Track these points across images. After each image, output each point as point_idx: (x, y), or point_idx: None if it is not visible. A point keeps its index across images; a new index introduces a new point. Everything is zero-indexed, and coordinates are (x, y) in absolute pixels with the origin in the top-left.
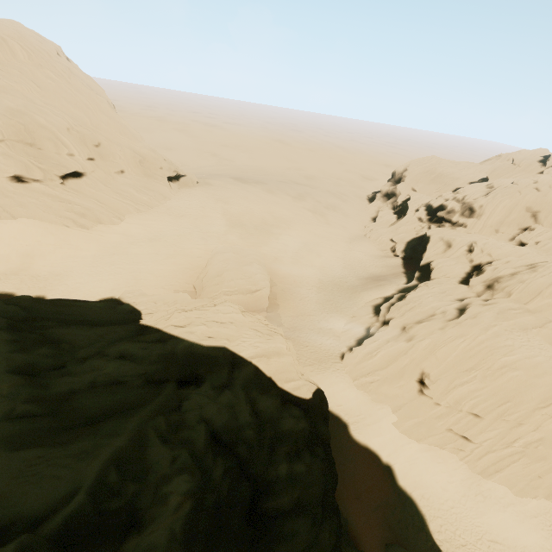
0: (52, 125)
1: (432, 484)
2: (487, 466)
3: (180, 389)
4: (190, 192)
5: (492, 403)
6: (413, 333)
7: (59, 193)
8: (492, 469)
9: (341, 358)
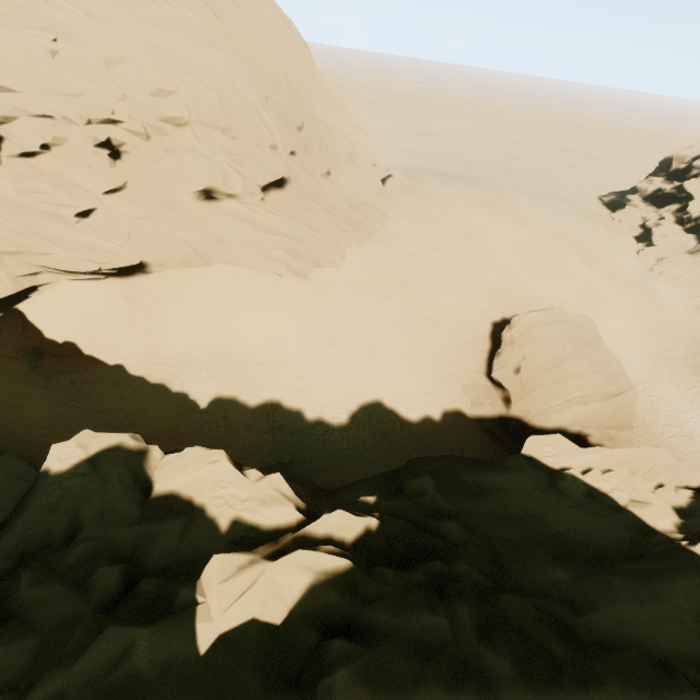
0: (250, 91)
1: None
2: None
3: None
4: (408, 205)
5: None
6: None
7: (261, 217)
8: None
9: None
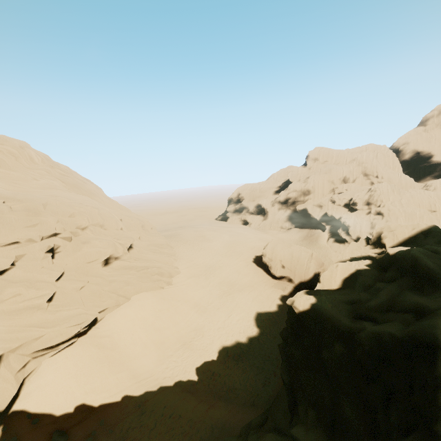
0: (103, 207)
1: None
2: None
3: None
4: (173, 240)
5: None
6: None
7: (135, 263)
8: None
9: None
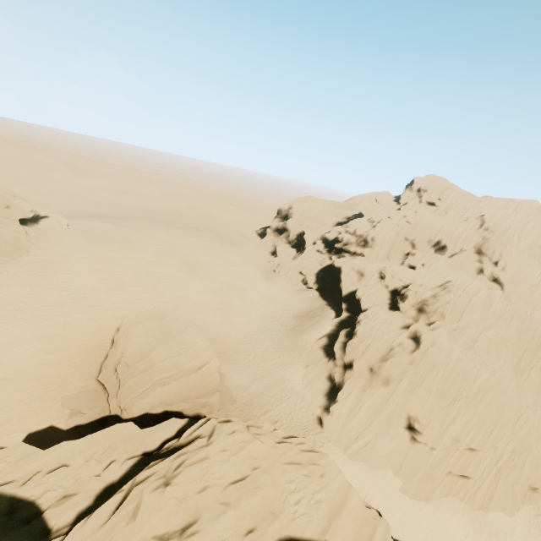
0: None
1: None
2: (484, 497)
3: None
4: (59, 239)
5: (484, 432)
6: (386, 374)
7: None
8: (487, 498)
9: (319, 425)
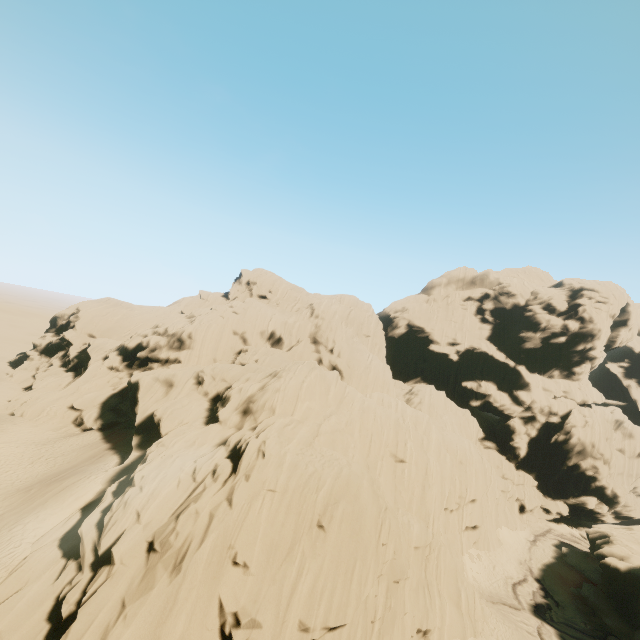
0: None
1: None
2: None
3: None
4: None
5: (342, 584)
6: (174, 543)
7: None
8: None
9: None
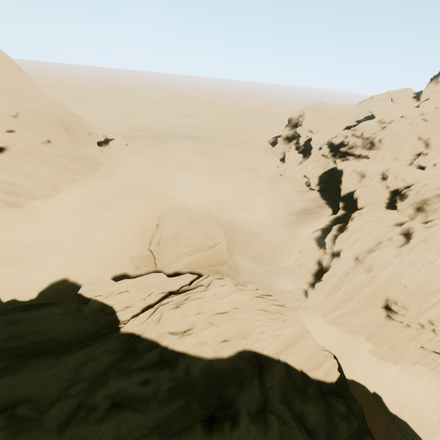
0: None
1: (417, 402)
2: None
3: (212, 436)
4: (122, 155)
5: None
6: (370, 263)
7: None
8: None
9: (305, 296)
